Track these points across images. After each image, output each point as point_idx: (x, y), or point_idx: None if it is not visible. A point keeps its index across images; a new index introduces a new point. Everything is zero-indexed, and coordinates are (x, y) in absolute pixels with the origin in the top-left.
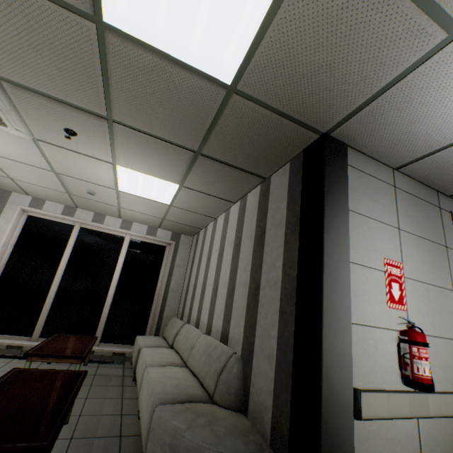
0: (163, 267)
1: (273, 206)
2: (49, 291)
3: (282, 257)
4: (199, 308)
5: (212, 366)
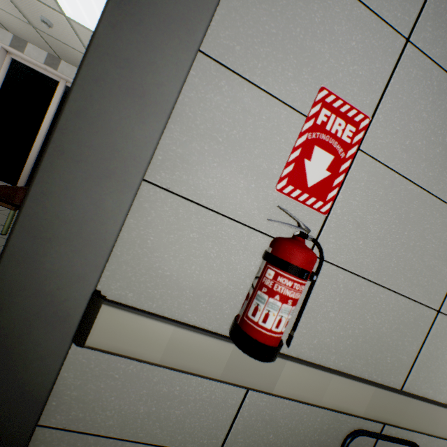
0: None
1: None
2: (32, 149)
3: None
4: None
5: None
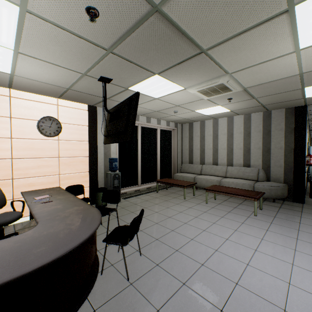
0: (172, 142)
1: (275, 123)
2: (137, 163)
3: (284, 141)
4: (215, 158)
5: (250, 173)
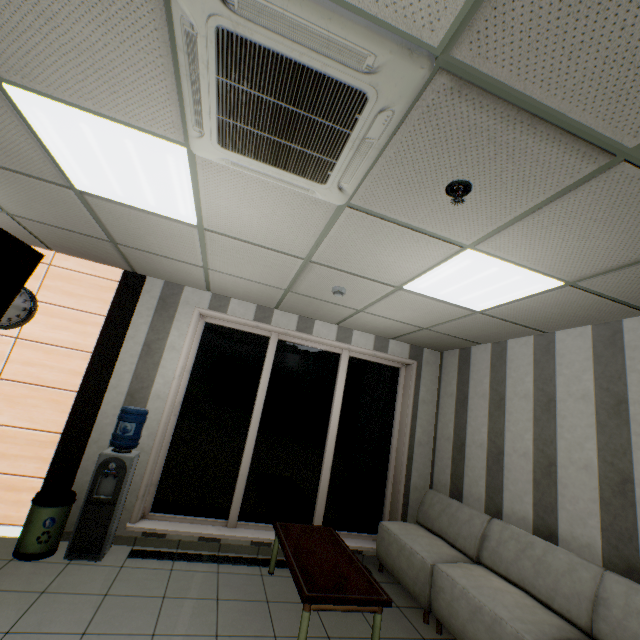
0: (399, 404)
1: None
2: (243, 445)
3: None
4: (542, 501)
5: None
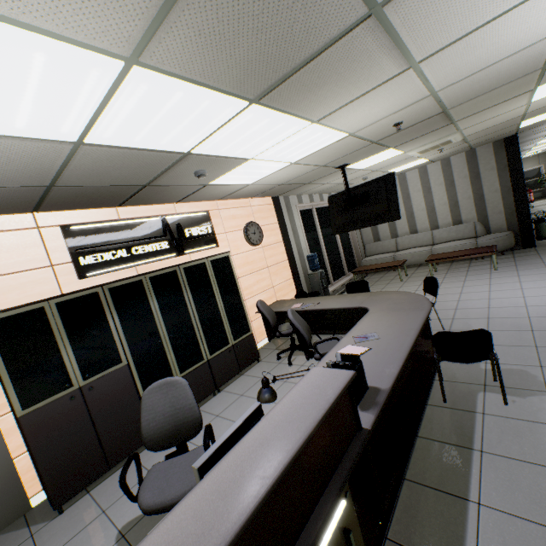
0: None
1: (483, 162)
2: (323, 257)
3: (498, 181)
4: (411, 225)
5: (465, 231)
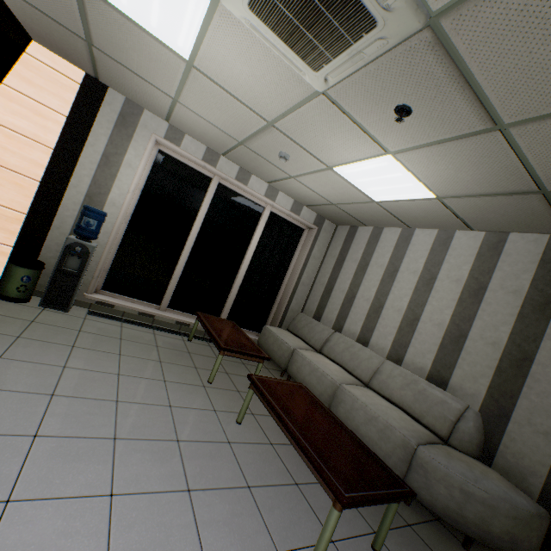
0: (297, 255)
1: None
2: (178, 258)
3: None
4: (368, 326)
5: (435, 409)
